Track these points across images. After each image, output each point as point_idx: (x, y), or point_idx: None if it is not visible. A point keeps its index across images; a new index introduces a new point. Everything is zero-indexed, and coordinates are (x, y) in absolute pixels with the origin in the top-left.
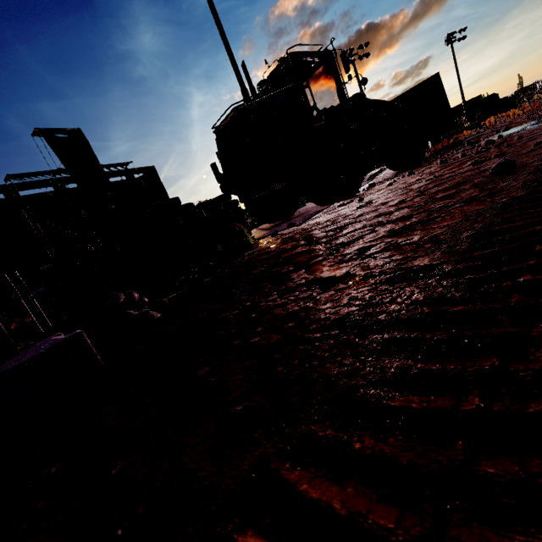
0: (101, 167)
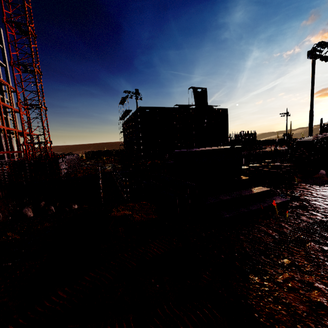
0: (207, 106)
